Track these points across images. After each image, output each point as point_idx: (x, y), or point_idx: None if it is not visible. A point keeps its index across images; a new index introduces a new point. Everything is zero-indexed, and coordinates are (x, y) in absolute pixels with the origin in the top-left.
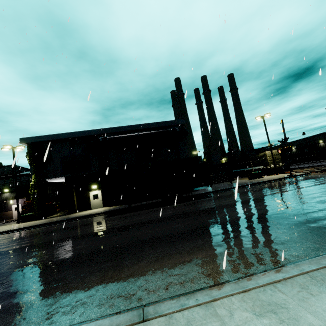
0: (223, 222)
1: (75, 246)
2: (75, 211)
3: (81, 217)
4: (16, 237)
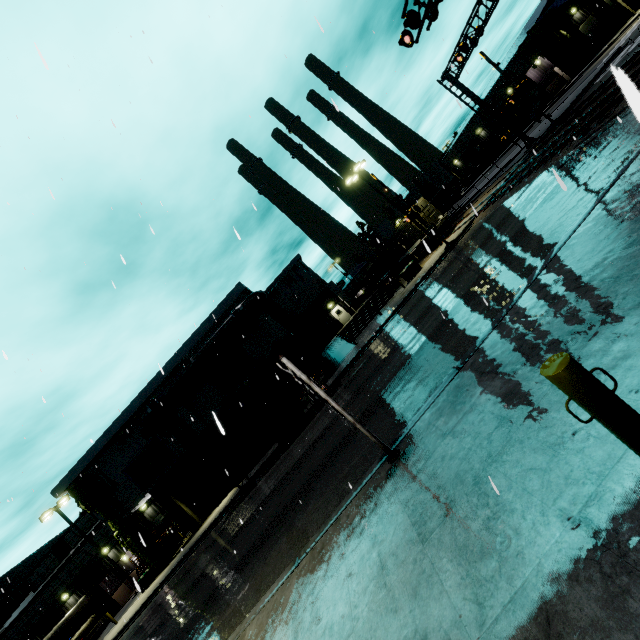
0: (293, 496)
1: (163, 636)
2: (198, 524)
3: (200, 538)
4: (132, 635)
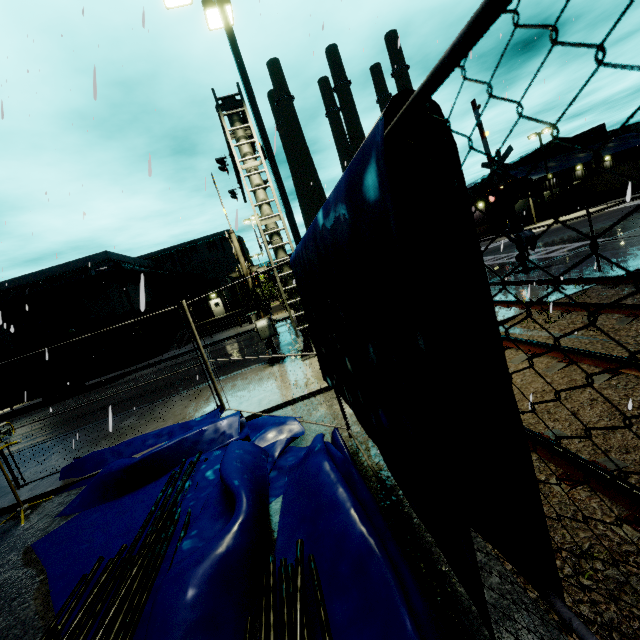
0: None
1: None
2: None
3: None
4: None
